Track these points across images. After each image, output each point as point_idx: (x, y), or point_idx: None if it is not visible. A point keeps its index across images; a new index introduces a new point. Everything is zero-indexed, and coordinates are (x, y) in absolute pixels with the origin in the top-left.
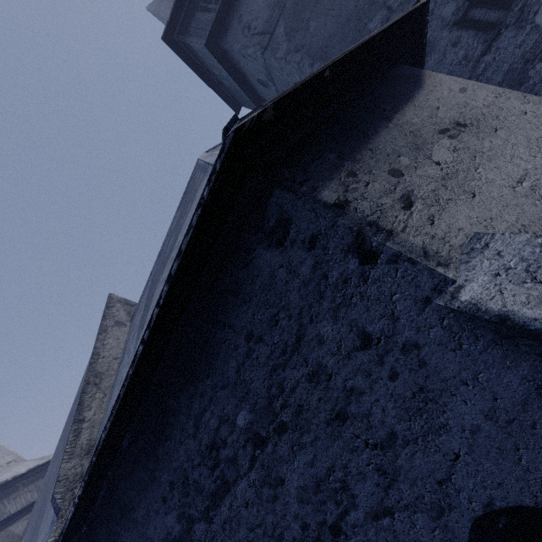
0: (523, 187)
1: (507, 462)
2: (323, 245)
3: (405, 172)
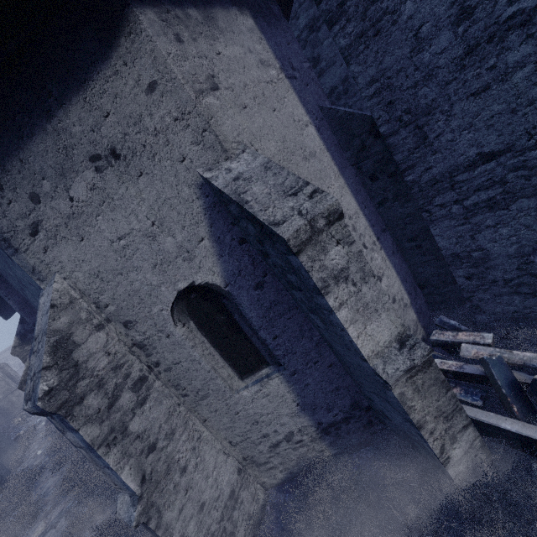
0: (119, 244)
1: None
2: None
3: (42, 200)
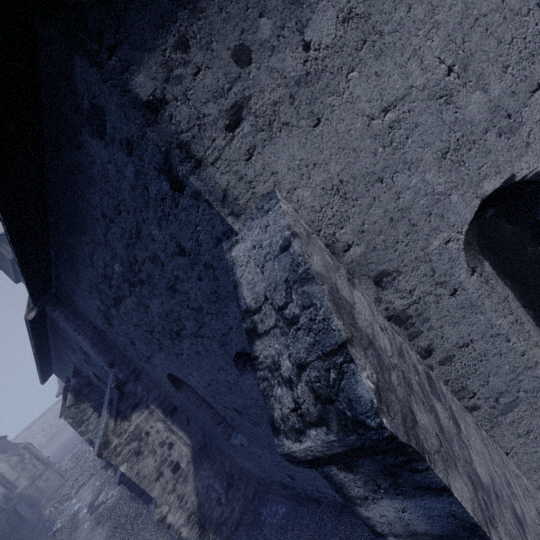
0: (383, 121)
1: None
2: (138, 155)
3: (255, 56)
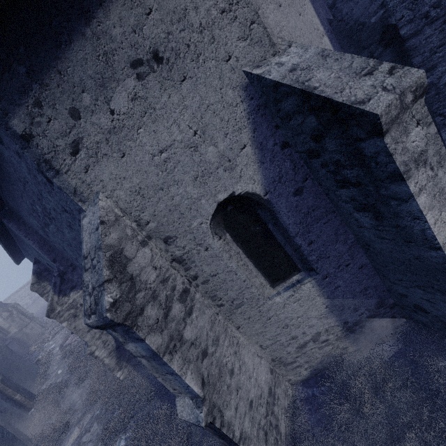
0: (160, 158)
1: None
2: (25, 160)
3: (82, 115)
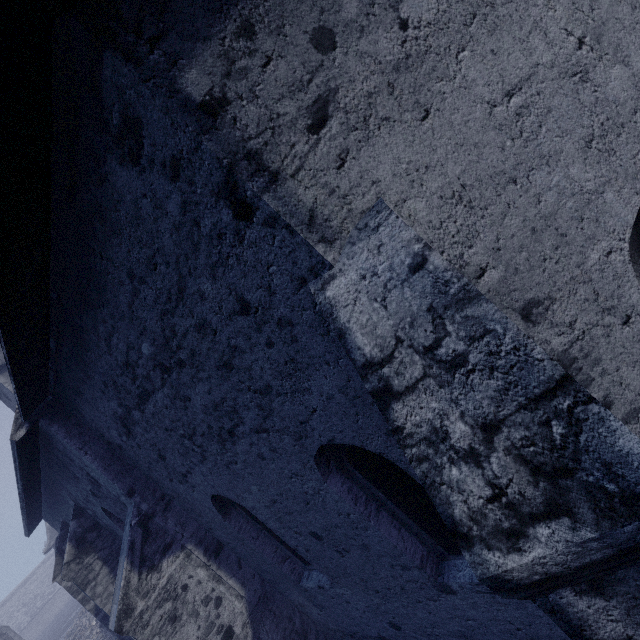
0: (508, 107)
1: (349, 421)
2: (188, 177)
3: (340, 39)
